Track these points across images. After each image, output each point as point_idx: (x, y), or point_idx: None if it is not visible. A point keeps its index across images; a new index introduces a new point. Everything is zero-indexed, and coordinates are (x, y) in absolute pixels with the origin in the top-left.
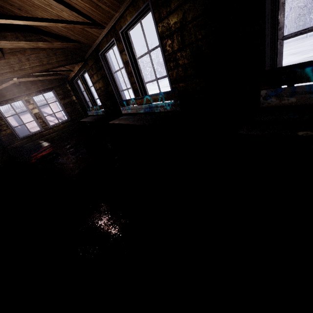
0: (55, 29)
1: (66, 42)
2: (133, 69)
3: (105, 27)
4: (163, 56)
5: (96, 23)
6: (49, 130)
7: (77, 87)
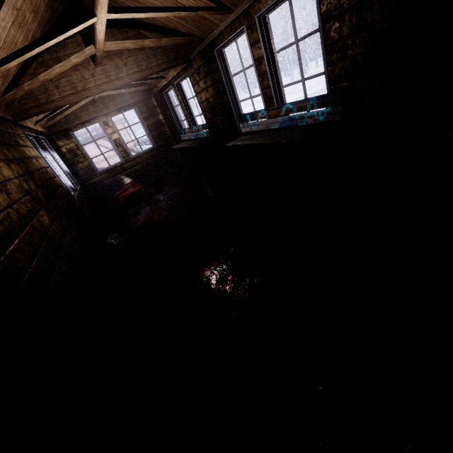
0: (163, 19)
1: (171, 37)
2: (269, 67)
3: (233, 11)
4: (322, 46)
5: (223, 6)
6: (131, 162)
7: (167, 101)
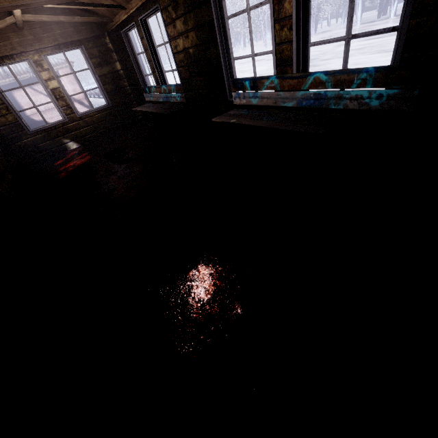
0: None
1: None
2: (296, 8)
3: None
4: None
5: None
6: (77, 122)
7: (127, 44)
